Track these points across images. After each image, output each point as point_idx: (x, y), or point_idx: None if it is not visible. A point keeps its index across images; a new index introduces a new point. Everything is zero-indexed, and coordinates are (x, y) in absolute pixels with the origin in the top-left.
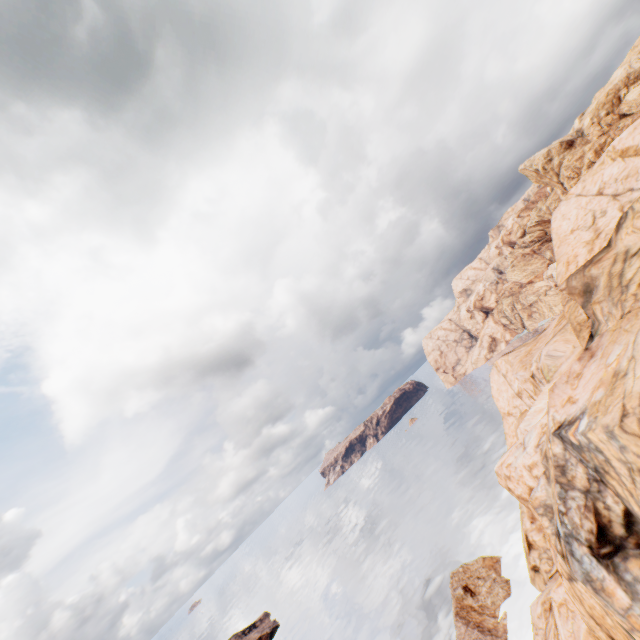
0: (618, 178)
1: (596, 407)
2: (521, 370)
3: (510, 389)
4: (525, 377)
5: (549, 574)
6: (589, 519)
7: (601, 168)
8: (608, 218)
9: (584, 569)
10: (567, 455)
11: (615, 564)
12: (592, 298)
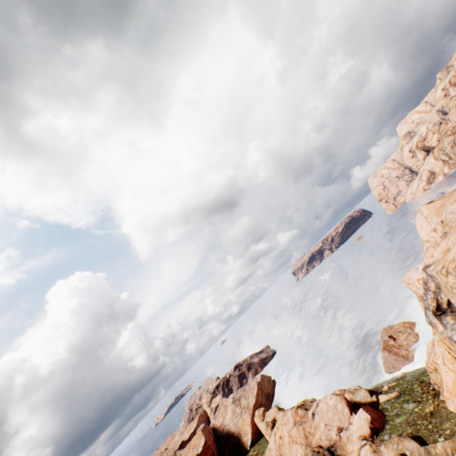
0: None
1: (437, 262)
2: (435, 217)
3: (429, 226)
4: (437, 222)
5: None
6: (434, 302)
7: None
8: None
9: (429, 320)
10: (427, 278)
11: (440, 318)
12: None
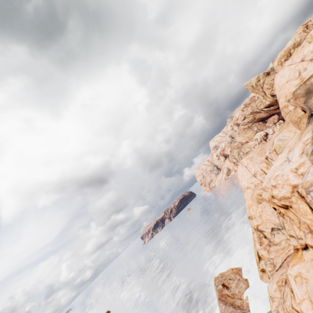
0: None
1: None
2: (259, 157)
3: (249, 173)
4: (261, 160)
5: (271, 272)
6: None
7: (302, 49)
8: (308, 71)
9: None
10: None
11: None
12: None
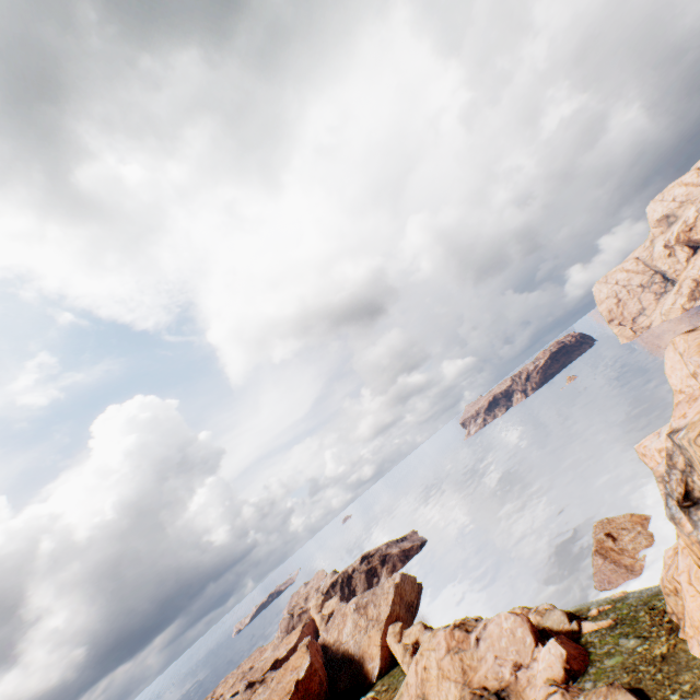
0: None
1: (691, 426)
2: (696, 355)
3: (685, 369)
4: (698, 363)
5: None
6: (681, 487)
7: None
8: None
9: (671, 512)
10: (674, 449)
11: (689, 511)
12: None
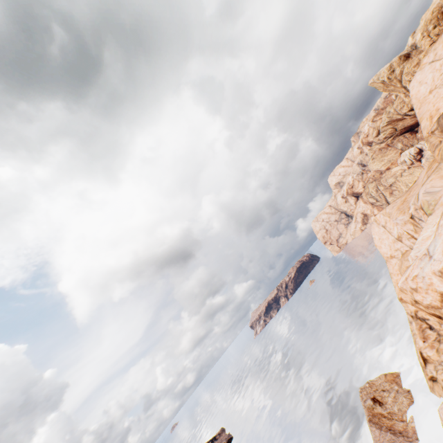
0: None
1: None
2: (400, 215)
3: (390, 236)
4: (404, 220)
5: None
6: None
7: None
8: None
9: None
10: None
11: None
12: None
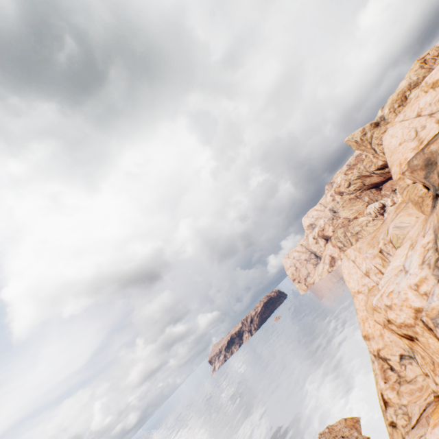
0: (432, 102)
1: None
2: (370, 249)
3: (359, 271)
4: (374, 253)
5: (406, 428)
6: None
7: (417, 100)
8: (428, 130)
9: None
10: None
11: None
12: (437, 162)
